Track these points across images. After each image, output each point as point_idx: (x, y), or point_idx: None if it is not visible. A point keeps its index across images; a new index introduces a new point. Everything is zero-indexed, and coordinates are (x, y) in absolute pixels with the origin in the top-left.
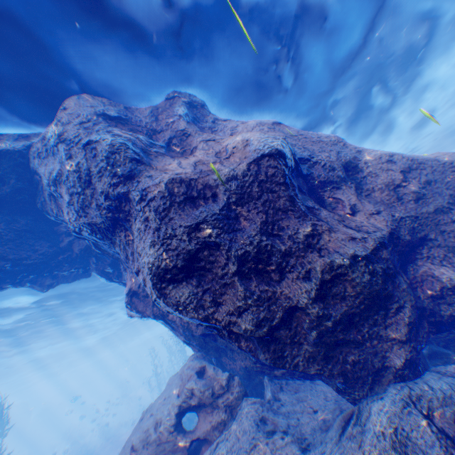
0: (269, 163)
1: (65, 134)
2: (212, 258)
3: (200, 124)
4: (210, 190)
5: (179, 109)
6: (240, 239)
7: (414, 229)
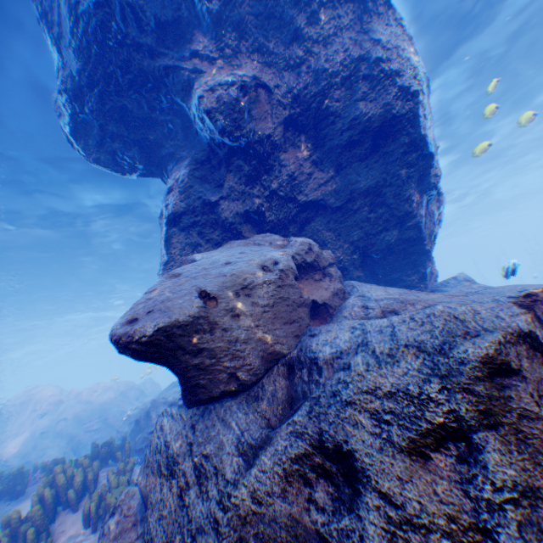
0: None
1: None
2: None
3: None
4: None
5: None
6: None
7: None
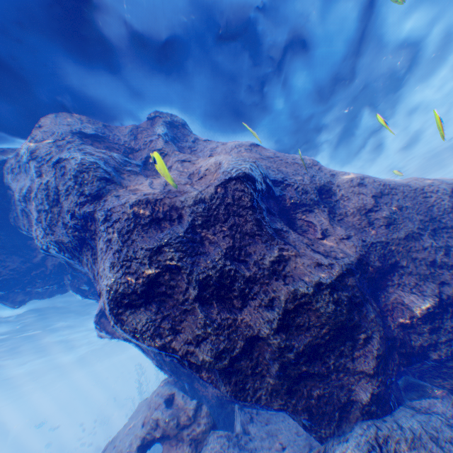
0: (236, 187)
1: (38, 151)
2: (173, 282)
3: (180, 143)
4: (177, 211)
5: (158, 129)
6: (204, 263)
7: (384, 255)
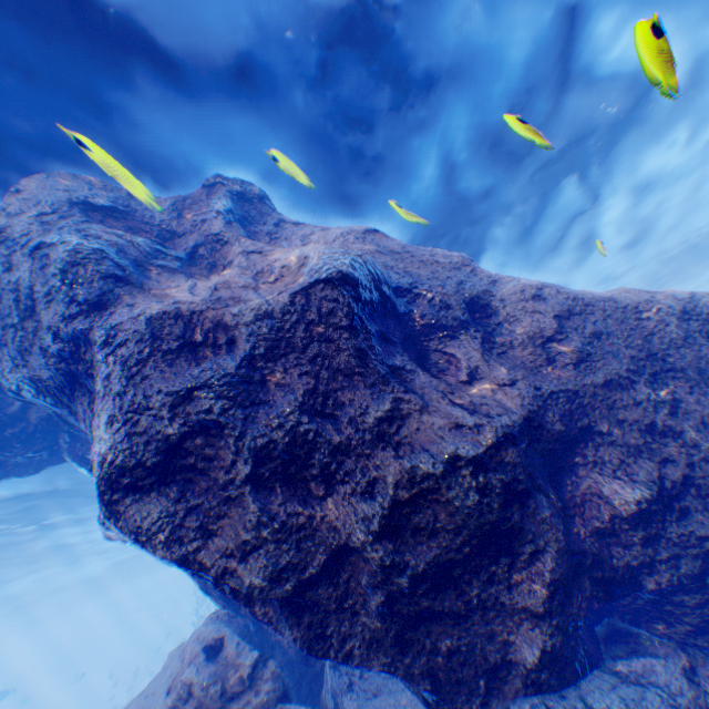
0: (324, 294)
1: (9, 229)
2: (209, 450)
3: (253, 226)
4: (226, 332)
5: (218, 202)
6: (264, 418)
7: (571, 413)
